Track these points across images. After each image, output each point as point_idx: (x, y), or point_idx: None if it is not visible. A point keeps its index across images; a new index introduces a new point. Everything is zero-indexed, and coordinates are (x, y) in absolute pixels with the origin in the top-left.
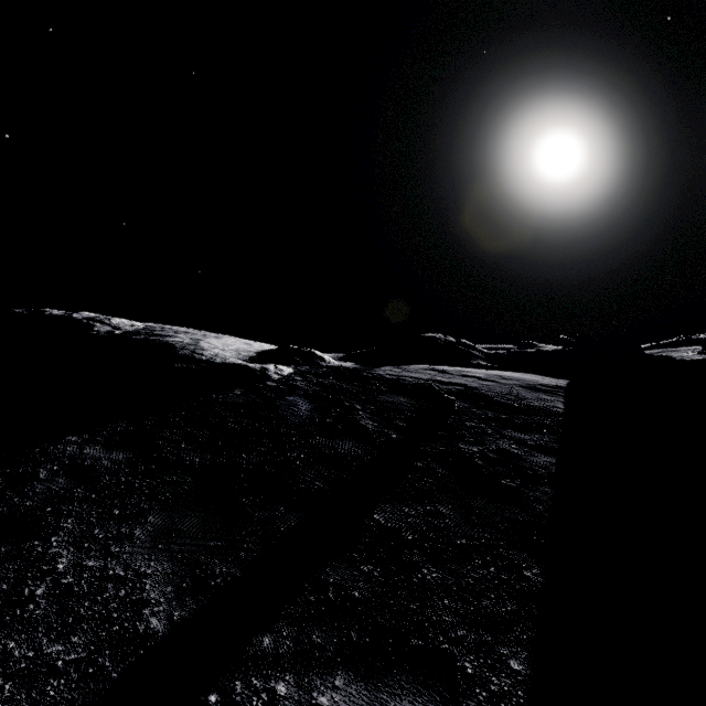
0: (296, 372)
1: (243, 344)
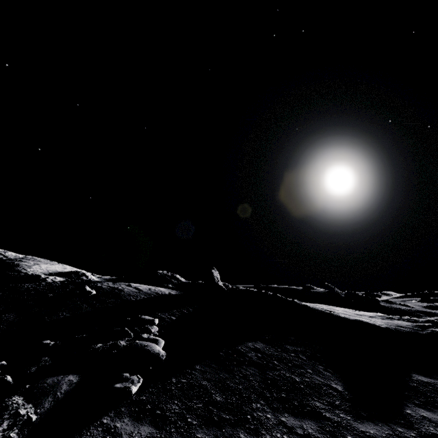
0: (63, 280)
1: (61, 268)
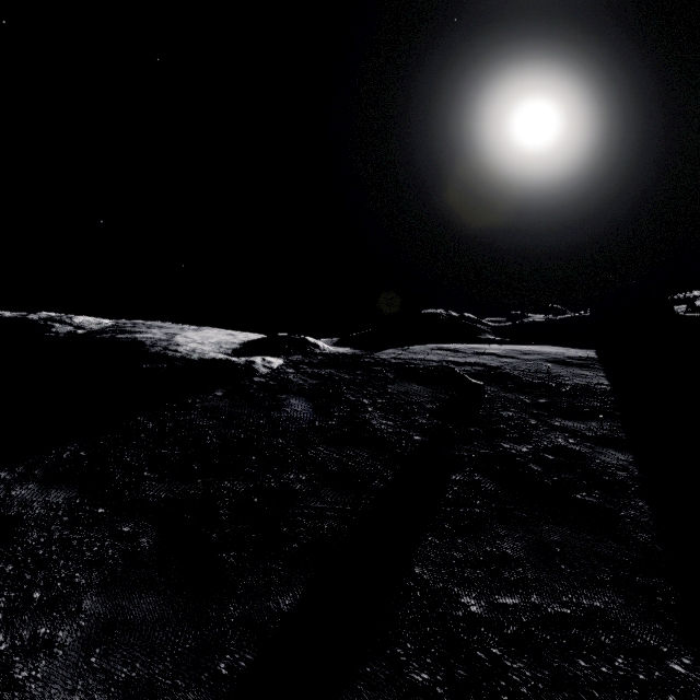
0: (287, 363)
1: (225, 336)
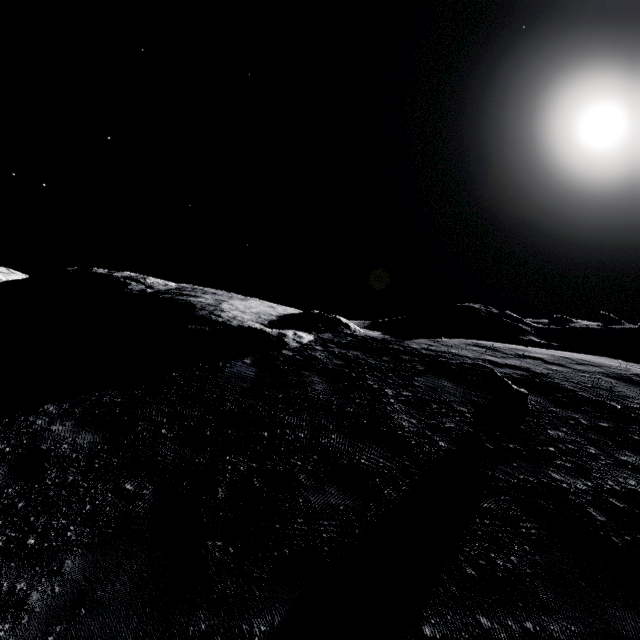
0: (316, 340)
1: (266, 307)
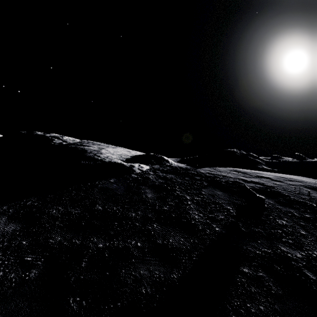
0: (150, 168)
1: (126, 151)
